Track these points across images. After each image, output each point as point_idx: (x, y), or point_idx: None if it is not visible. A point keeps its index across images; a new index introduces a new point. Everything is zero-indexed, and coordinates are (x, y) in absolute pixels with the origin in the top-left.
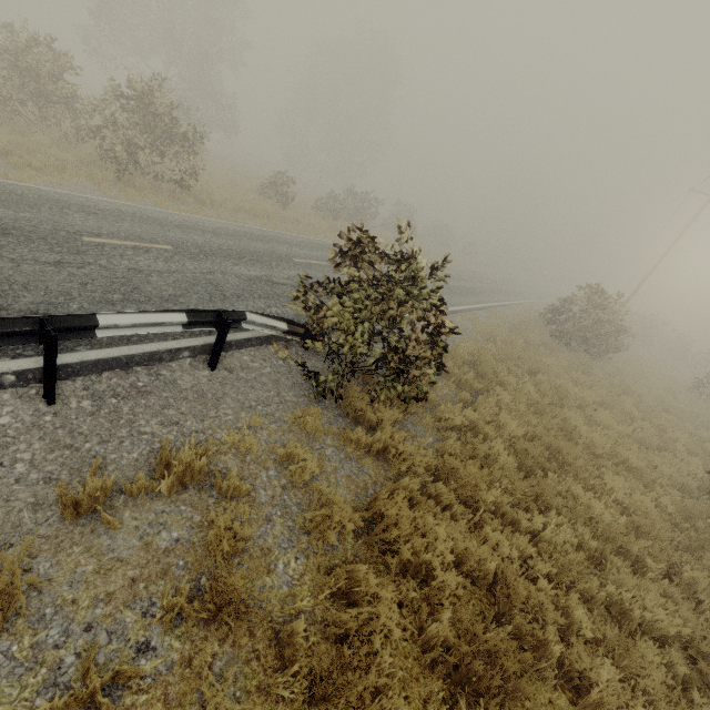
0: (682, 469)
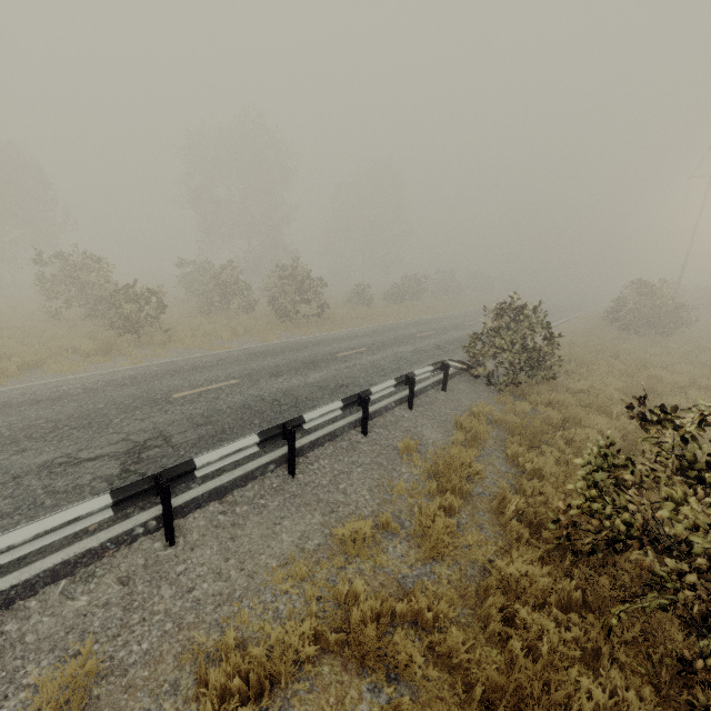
0: None
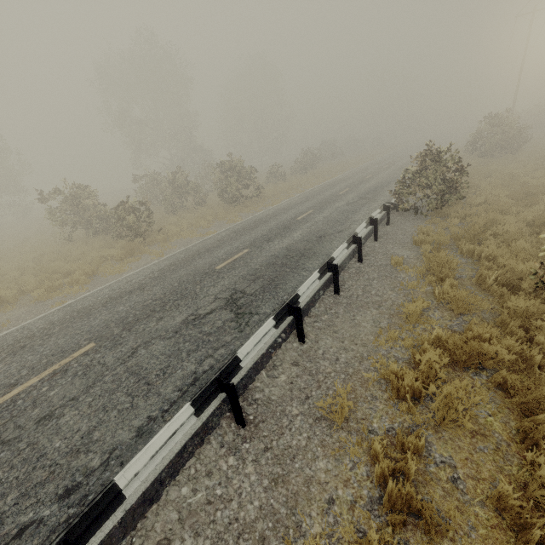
0: None
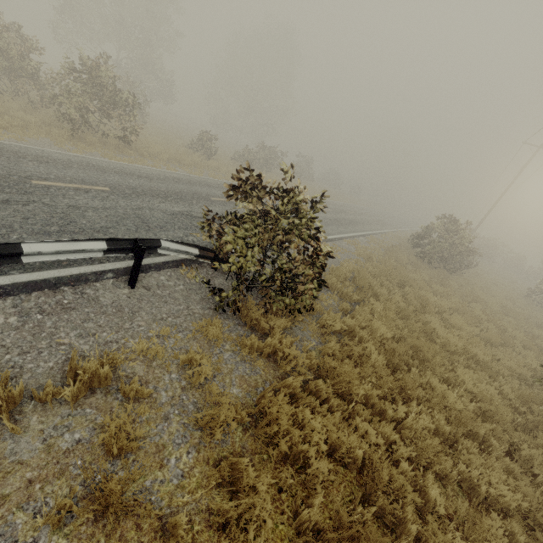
0: (520, 362)
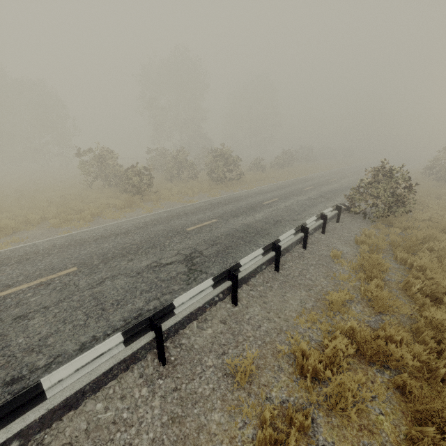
0: None
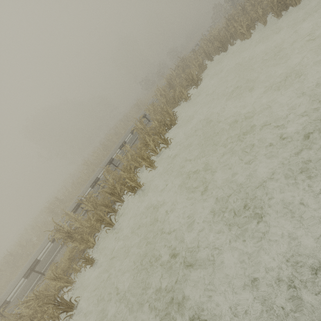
0: None
